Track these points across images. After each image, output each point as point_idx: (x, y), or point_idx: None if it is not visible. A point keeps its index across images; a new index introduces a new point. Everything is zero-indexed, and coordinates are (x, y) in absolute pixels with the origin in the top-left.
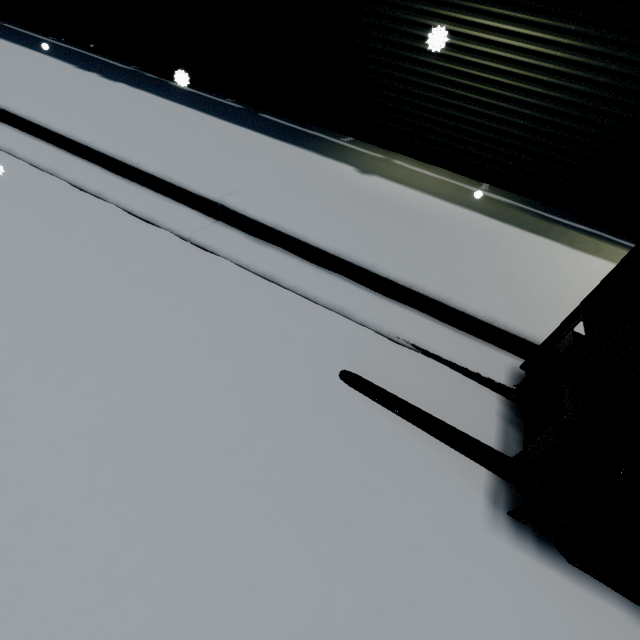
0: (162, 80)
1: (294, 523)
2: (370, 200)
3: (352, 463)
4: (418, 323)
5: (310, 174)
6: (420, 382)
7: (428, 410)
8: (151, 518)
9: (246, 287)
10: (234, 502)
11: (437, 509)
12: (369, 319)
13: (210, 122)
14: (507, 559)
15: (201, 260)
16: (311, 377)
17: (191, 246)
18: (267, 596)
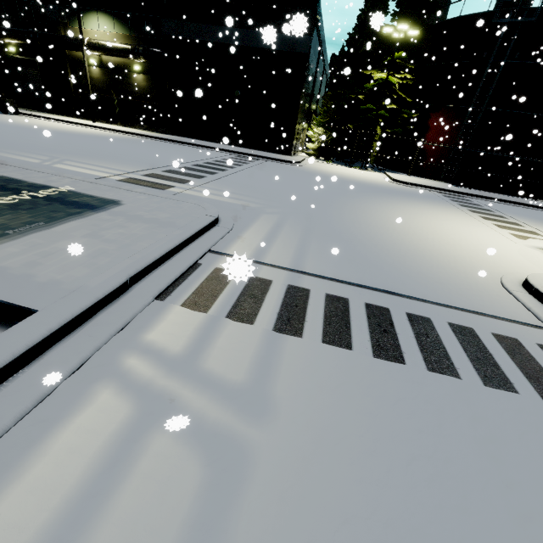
0: None
1: None
2: None
3: None
4: None
5: None
6: None
7: None
8: None
9: None
10: None
11: None
12: None
13: None
14: None
15: None
16: None
17: None
18: None
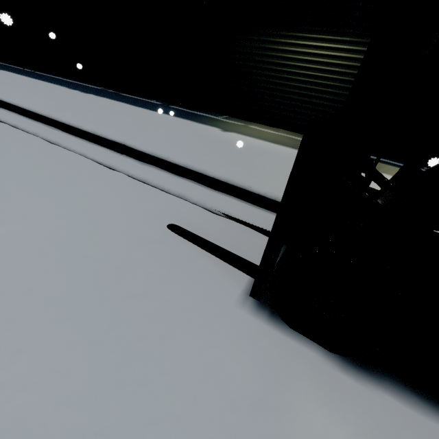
0: (117, 93)
1: (108, 293)
2: (222, 143)
3: (158, 268)
4: (231, 203)
5: (188, 131)
6: (223, 233)
7: (222, 246)
8: (22, 284)
9: (128, 186)
10: (75, 281)
11: (205, 293)
12: (199, 200)
13: (136, 110)
14: (243, 321)
15: (106, 173)
16: (150, 227)
17: (103, 167)
18: (75, 324)
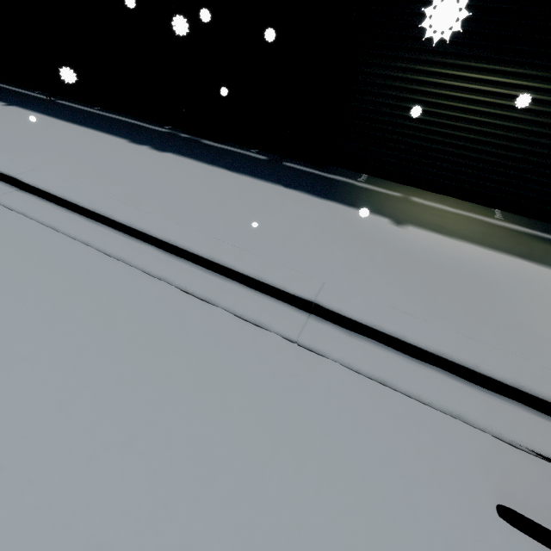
0: (194, 139)
1: None
2: (423, 264)
3: None
4: (530, 422)
5: (360, 239)
6: None
7: None
8: None
9: (365, 396)
10: None
11: None
12: (488, 426)
13: (254, 187)
14: None
15: (315, 366)
16: (471, 515)
17: (299, 348)
18: None
